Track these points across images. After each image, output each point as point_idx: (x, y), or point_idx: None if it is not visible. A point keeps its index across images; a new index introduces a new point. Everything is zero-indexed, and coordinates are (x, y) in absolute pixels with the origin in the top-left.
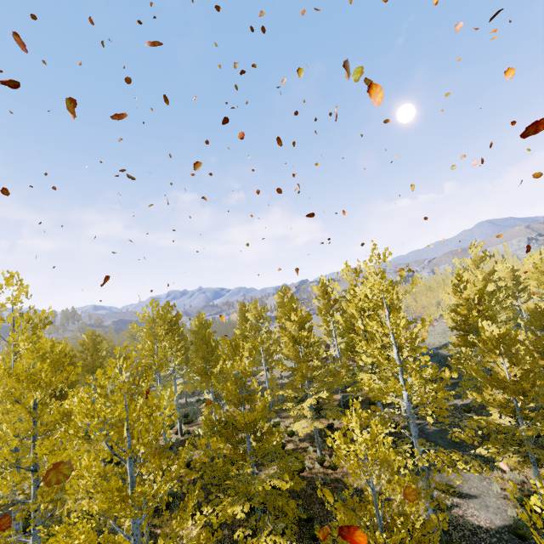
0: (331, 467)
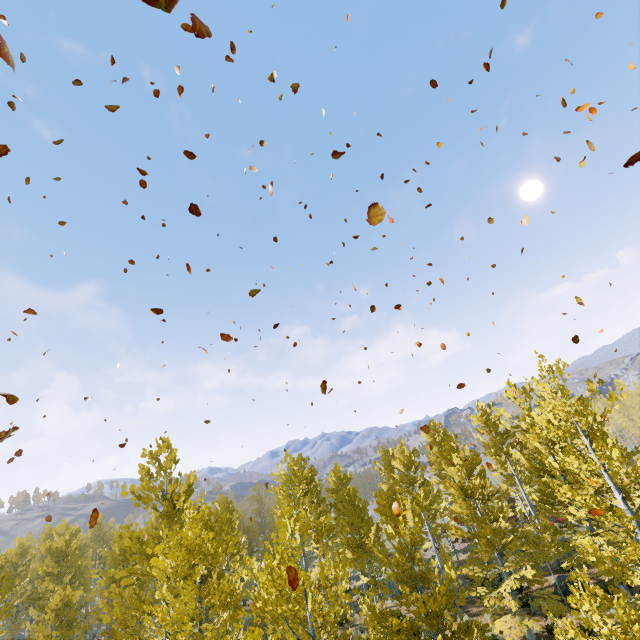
0: None
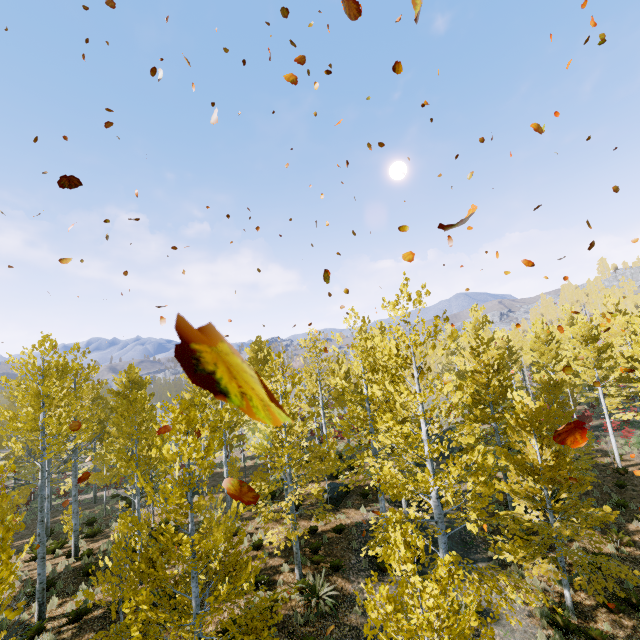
0: (316, 595)
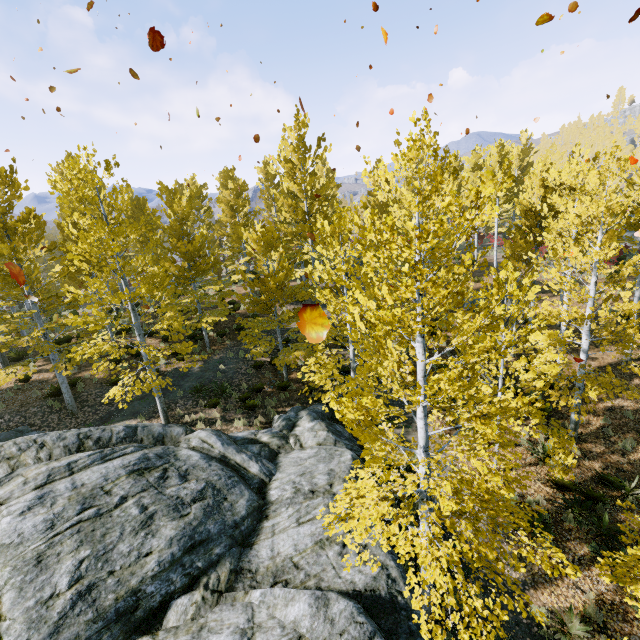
0: None
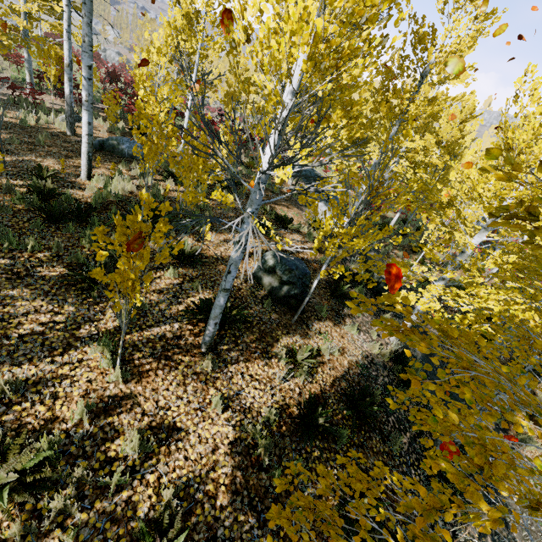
0: None
